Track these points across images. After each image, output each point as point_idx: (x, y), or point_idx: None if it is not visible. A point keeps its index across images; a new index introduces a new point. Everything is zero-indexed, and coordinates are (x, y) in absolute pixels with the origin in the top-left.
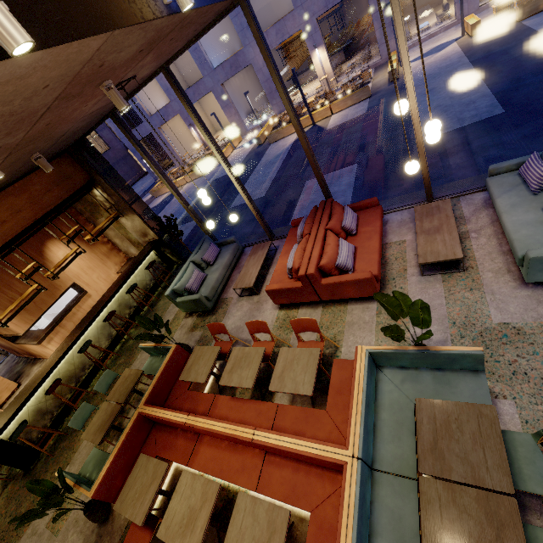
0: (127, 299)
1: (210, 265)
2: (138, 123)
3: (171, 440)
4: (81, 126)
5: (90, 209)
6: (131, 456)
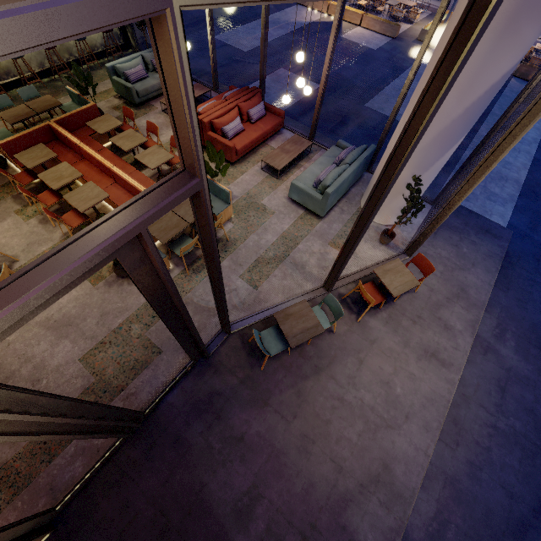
0: (71, 45)
1: (156, 71)
2: None
3: (64, 152)
4: None
5: None
6: (34, 144)
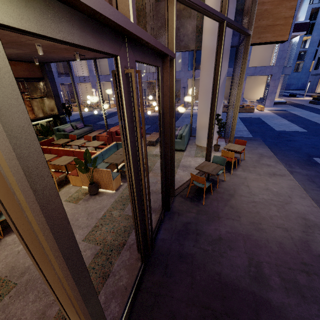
0: None
1: (78, 129)
2: (67, 76)
3: None
4: (56, 58)
5: (32, 89)
6: None
